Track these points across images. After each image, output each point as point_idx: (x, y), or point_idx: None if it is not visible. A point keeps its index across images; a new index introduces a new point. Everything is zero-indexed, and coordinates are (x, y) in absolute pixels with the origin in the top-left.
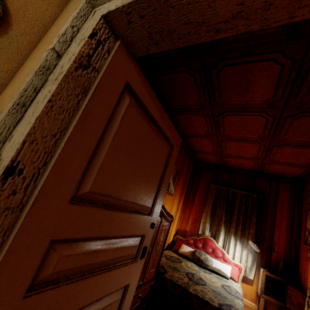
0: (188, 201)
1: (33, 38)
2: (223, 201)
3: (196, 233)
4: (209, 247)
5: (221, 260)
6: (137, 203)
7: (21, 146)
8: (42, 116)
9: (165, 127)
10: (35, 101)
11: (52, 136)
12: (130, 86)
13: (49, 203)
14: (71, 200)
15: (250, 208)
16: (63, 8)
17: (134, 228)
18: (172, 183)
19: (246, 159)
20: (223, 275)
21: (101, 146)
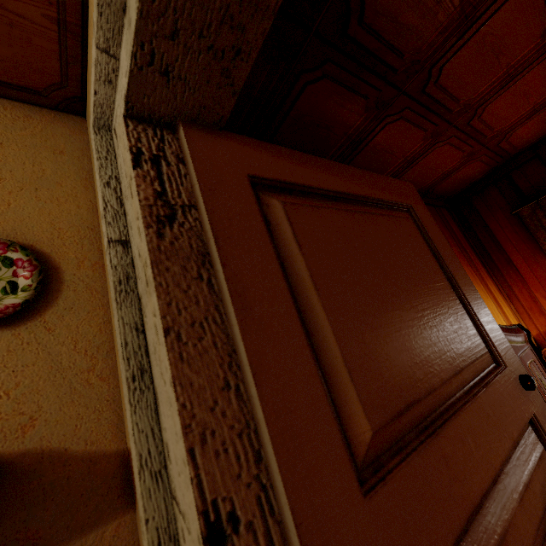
0: (502, 274)
1: (93, 257)
2: None
3: None
4: None
5: None
6: (462, 366)
7: (191, 467)
8: (178, 372)
9: (369, 189)
10: (150, 351)
11: (223, 390)
12: (259, 178)
13: (334, 539)
14: (361, 483)
15: None
16: (93, 186)
17: (505, 421)
18: None
19: None
20: None
21: (312, 323)
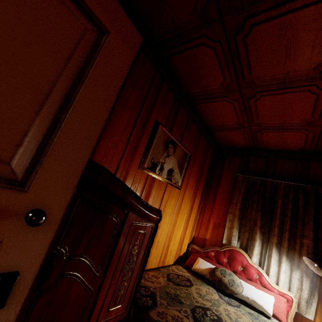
0: (208, 199)
1: None
2: (257, 197)
3: (220, 242)
4: (239, 264)
5: (257, 284)
6: None
7: None
8: None
9: None
10: None
11: None
12: None
13: None
14: None
15: (302, 205)
16: None
17: None
18: (177, 171)
19: (292, 130)
20: (260, 310)
21: None
